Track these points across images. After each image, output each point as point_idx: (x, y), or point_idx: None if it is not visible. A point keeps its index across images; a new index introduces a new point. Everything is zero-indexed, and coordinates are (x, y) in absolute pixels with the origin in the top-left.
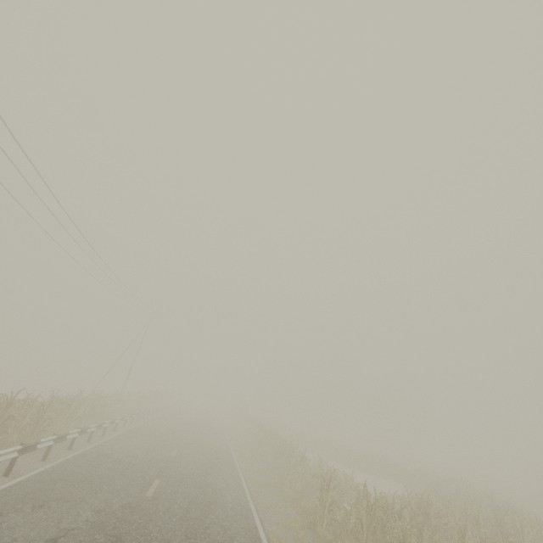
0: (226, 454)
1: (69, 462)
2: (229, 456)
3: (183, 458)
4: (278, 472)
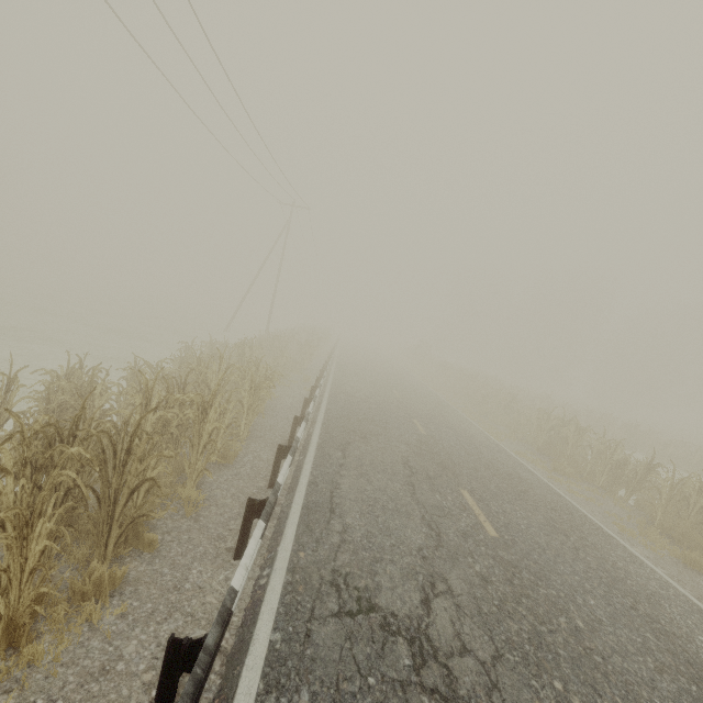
0: (531, 477)
1: None
2: (546, 487)
3: (522, 542)
4: None
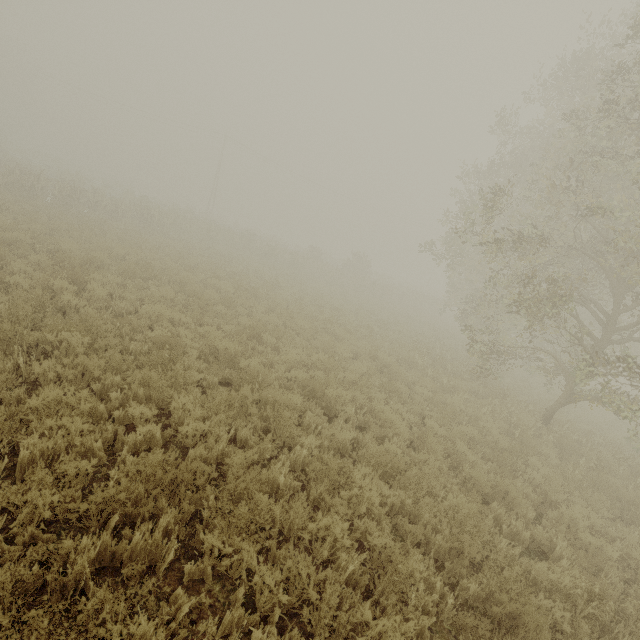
0: None
1: None
2: None
3: None
4: None
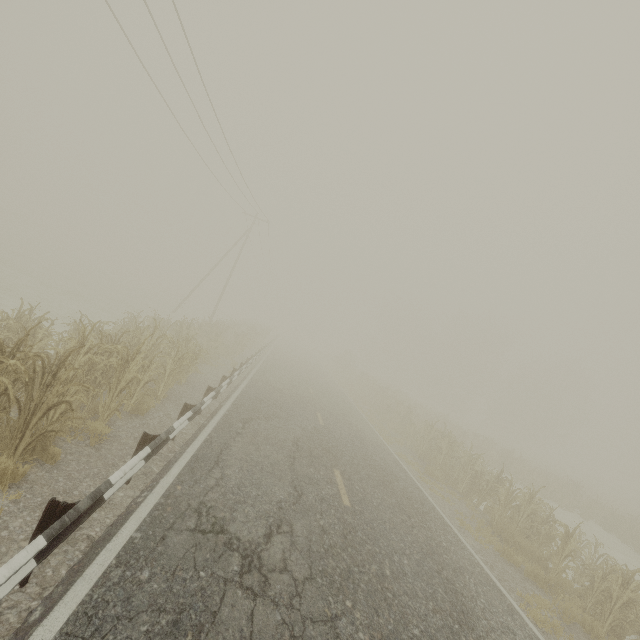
0: (402, 473)
1: (106, 617)
2: (411, 483)
3: (369, 513)
4: (522, 547)
